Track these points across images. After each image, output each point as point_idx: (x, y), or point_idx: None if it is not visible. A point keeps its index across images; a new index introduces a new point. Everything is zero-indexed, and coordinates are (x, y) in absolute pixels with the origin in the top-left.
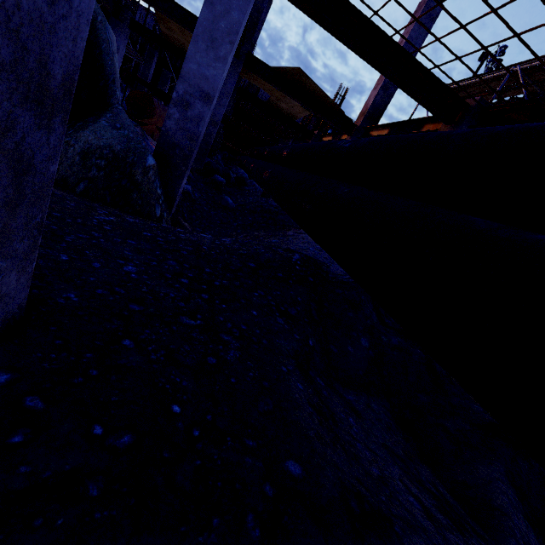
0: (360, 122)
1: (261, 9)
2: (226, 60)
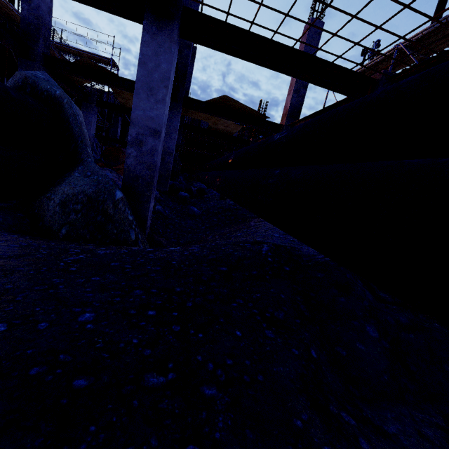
0: (284, 121)
1: (186, 65)
2: (164, 101)
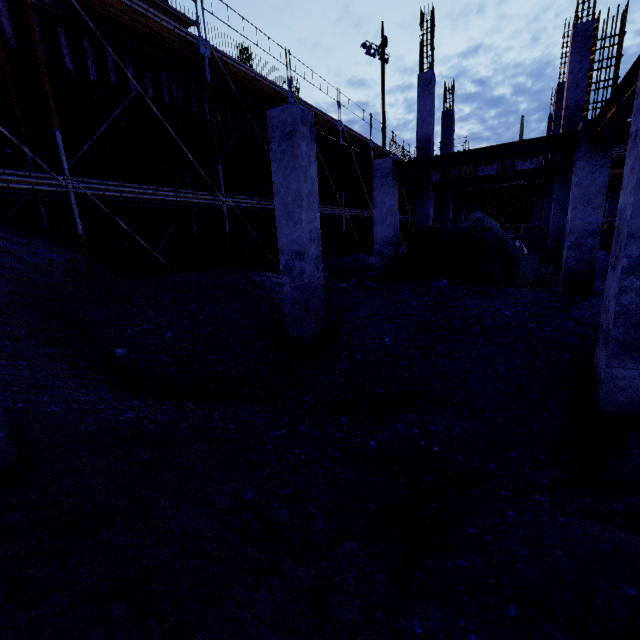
0: None
1: None
2: None
